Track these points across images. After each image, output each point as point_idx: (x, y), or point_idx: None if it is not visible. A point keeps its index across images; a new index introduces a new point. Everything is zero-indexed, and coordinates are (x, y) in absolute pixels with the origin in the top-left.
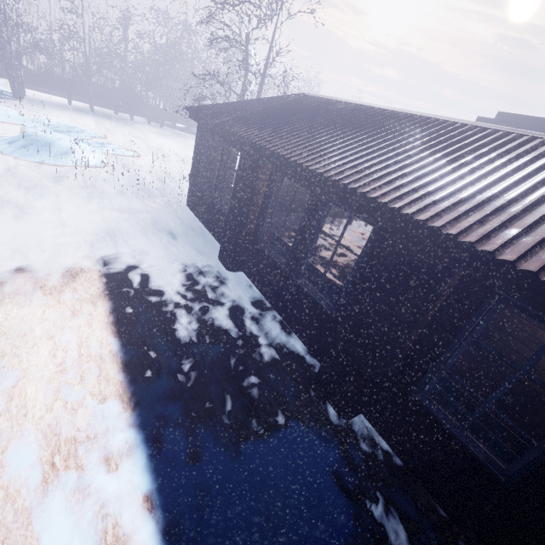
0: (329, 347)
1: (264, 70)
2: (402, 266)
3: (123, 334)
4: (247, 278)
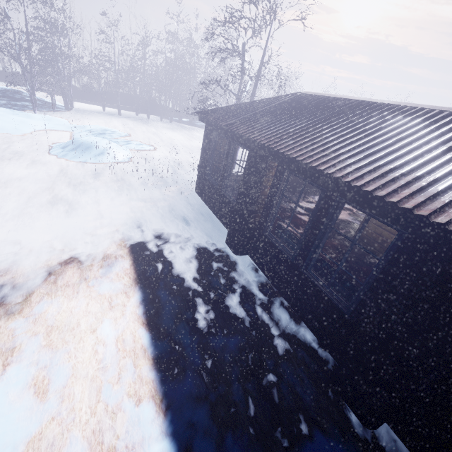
0: (344, 344)
1: (258, 72)
2: (450, 287)
3: (151, 326)
4: (252, 261)
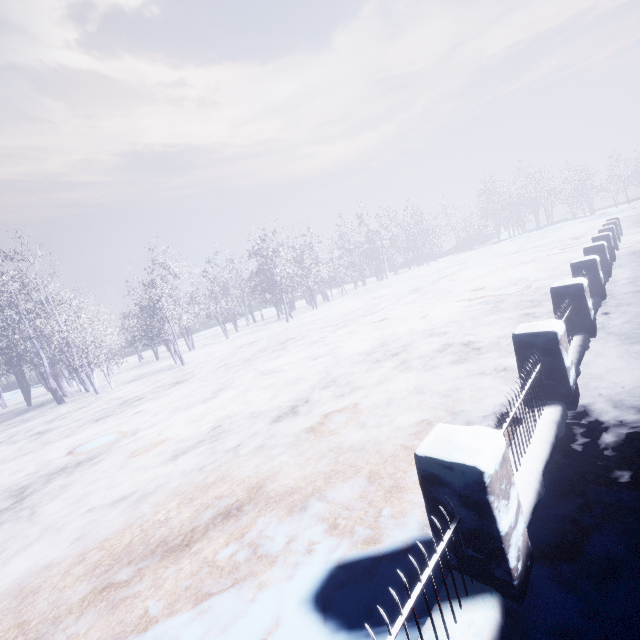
0: None
1: None
2: None
3: None
4: None
